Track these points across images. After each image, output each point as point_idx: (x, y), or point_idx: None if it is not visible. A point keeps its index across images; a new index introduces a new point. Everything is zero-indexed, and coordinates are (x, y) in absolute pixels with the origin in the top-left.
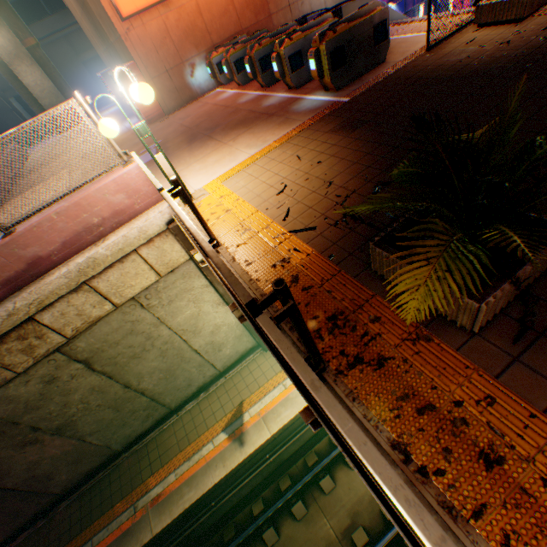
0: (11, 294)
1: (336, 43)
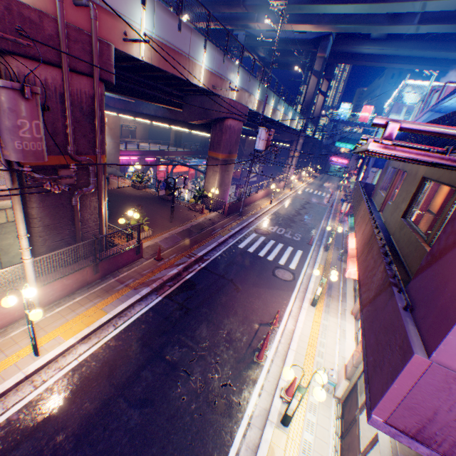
0: None
1: None
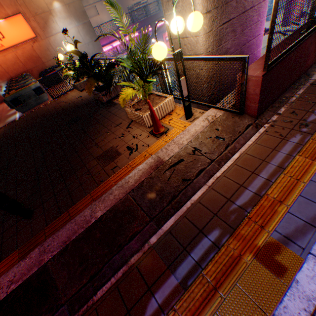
0: None
1: (12, 97)
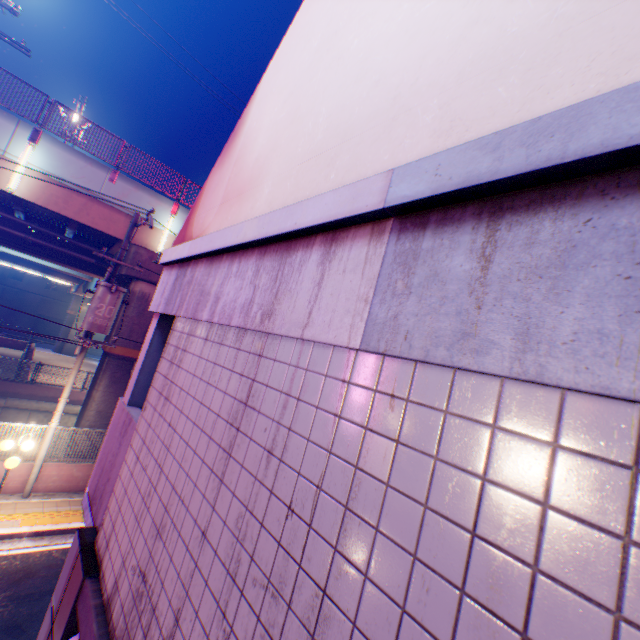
0: None
1: None
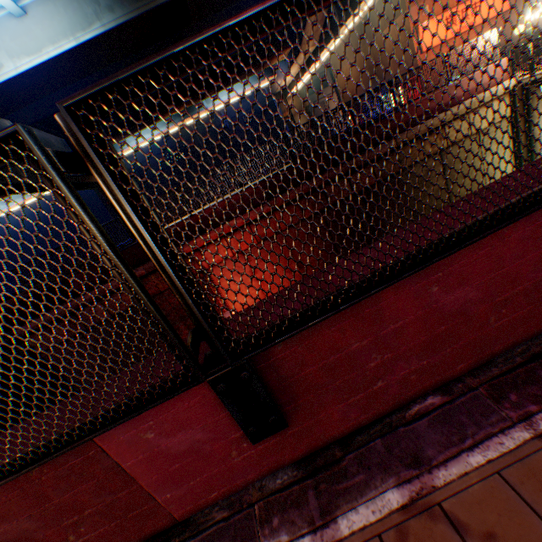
0: (438, 114)
1: None
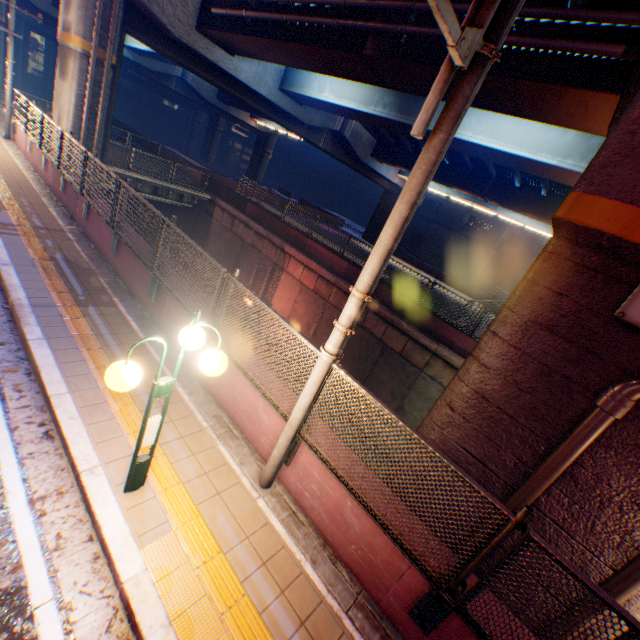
0: None
1: None
